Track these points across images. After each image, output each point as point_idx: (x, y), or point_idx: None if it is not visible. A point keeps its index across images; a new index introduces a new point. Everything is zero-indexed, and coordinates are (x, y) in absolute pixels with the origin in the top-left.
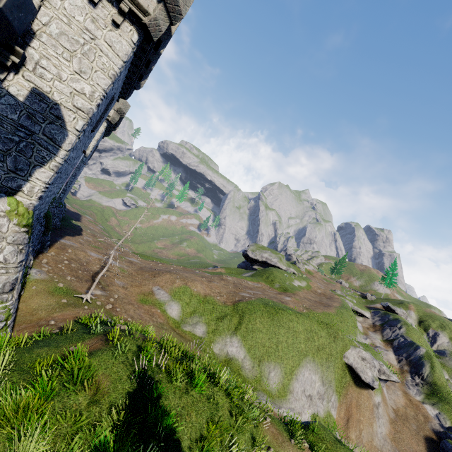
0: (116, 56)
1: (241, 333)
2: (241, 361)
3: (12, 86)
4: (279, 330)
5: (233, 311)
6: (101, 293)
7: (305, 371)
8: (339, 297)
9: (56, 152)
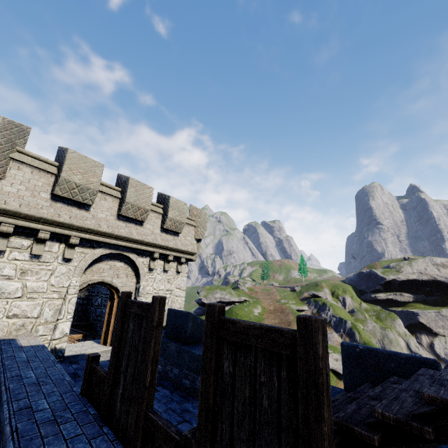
0: (183, 291)
1: None
2: None
3: None
4: None
5: None
6: None
7: None
8: (286, 306)
9: None
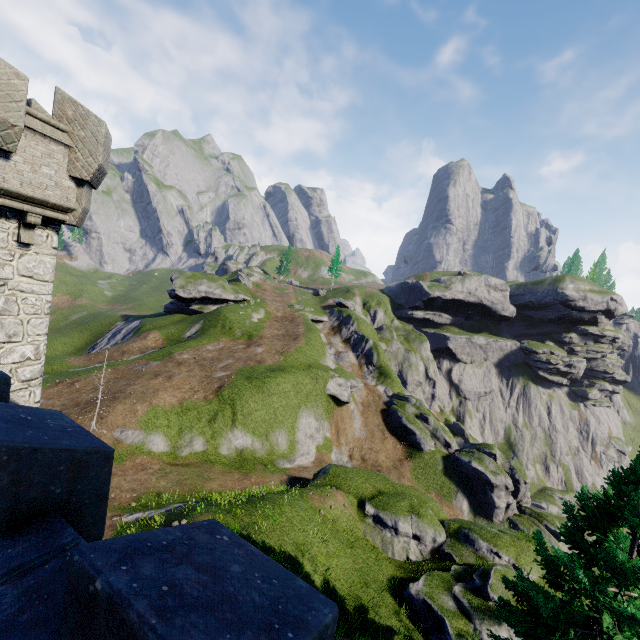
0: (45, 284)
1: (241, 422)
2: (251, 446)
3: None
4: (272, 399)
5: (220, 403)
6: None
7: (303, 420)
8: (299, 314)
9: None
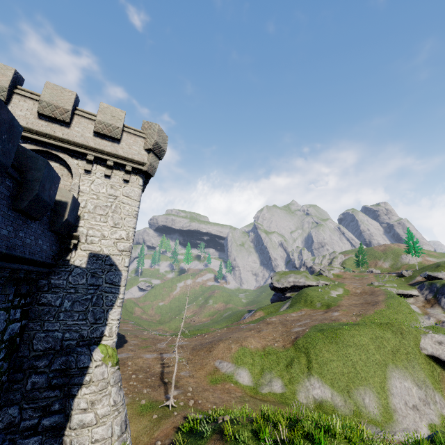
0: (134, 201)
1: (316, 371)
2: (331, 400)
3: (76, 260)
4: (347, 350)
5: (296, 351)
6: (177, 392)
7: (394, 381)
8: (379, 288)
9: (118, 291)
